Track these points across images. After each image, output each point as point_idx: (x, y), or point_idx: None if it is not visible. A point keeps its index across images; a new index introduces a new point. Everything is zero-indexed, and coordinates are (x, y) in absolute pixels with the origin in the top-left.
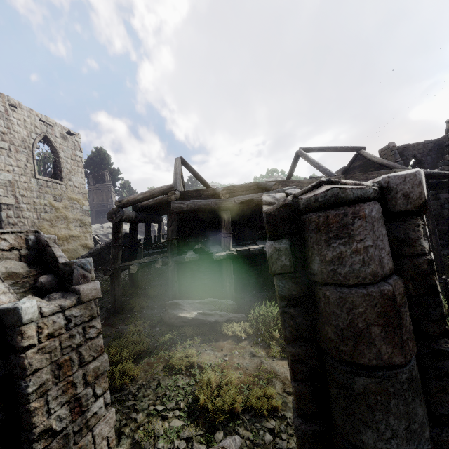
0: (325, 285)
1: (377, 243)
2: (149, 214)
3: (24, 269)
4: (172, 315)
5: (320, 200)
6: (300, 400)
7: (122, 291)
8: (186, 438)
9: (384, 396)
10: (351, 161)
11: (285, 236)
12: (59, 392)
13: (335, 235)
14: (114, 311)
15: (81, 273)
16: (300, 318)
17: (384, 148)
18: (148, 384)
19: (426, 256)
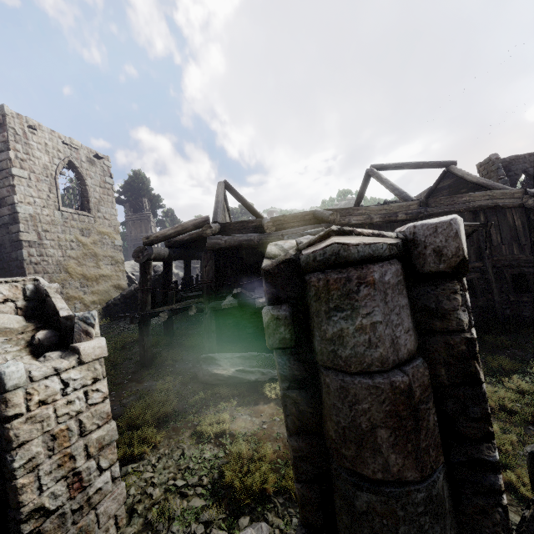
0: (326, 369)
1: (391, 317)
2: (187, 250)
3: (20, 324)
4: (206, 371)
5: (319, 260)
6: (303, 506)
7: (155, 340)
8: (205, 521)
9: (392, 519)
10: (438, 179)
11: (286, 301)
12: (54, 466)
13: (336, 306)
14: (143, 365)
15: (83, 328)
16: (304, 404)
17: (484, 161)
18: (171, 453)
19: (464, 333)
